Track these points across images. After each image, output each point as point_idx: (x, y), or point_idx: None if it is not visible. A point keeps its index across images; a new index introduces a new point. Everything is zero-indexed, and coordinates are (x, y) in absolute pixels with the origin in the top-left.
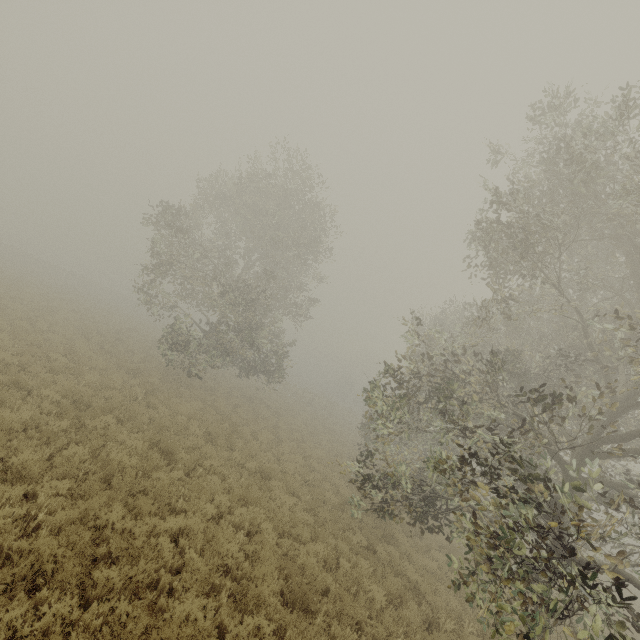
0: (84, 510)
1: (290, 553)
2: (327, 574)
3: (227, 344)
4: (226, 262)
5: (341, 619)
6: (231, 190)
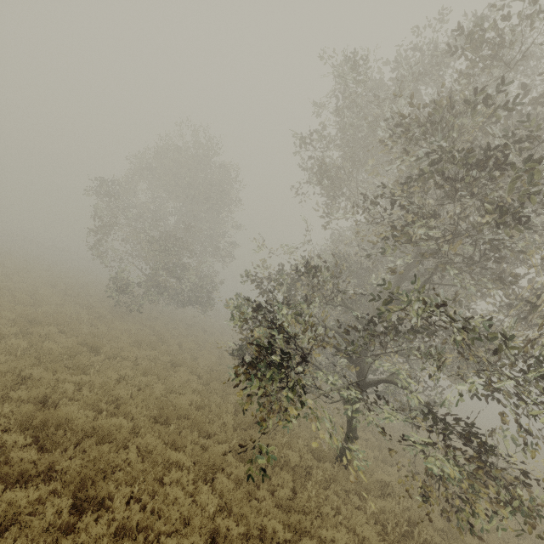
0: (13, 368)
1: (171, 400)
2: (196, 411)
3: (159, 281)
4: (156, 219)
5: (194, 430)
6: (159, 164)
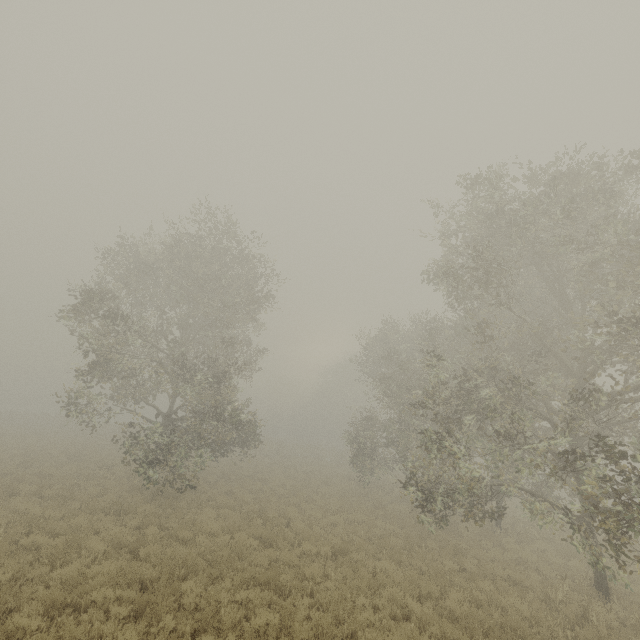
0: None
1: (445, 613)
2: (479, 612)
3: (209, 431)
4: (173, 341)
5: None
6: (143, 258)
